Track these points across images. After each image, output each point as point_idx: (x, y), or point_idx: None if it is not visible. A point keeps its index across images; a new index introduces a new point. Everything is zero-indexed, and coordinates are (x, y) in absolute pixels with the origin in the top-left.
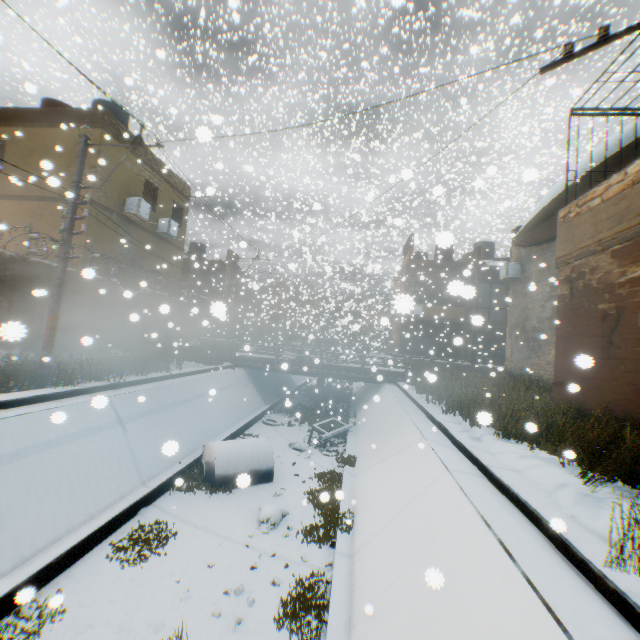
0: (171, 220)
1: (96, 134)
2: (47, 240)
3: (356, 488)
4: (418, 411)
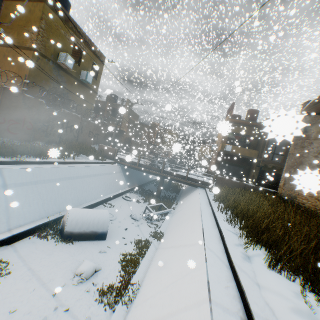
0: (88, 72)
1: (41, 7)
2: (9, 72)
3: (152, 261)
4: (210, 214)
